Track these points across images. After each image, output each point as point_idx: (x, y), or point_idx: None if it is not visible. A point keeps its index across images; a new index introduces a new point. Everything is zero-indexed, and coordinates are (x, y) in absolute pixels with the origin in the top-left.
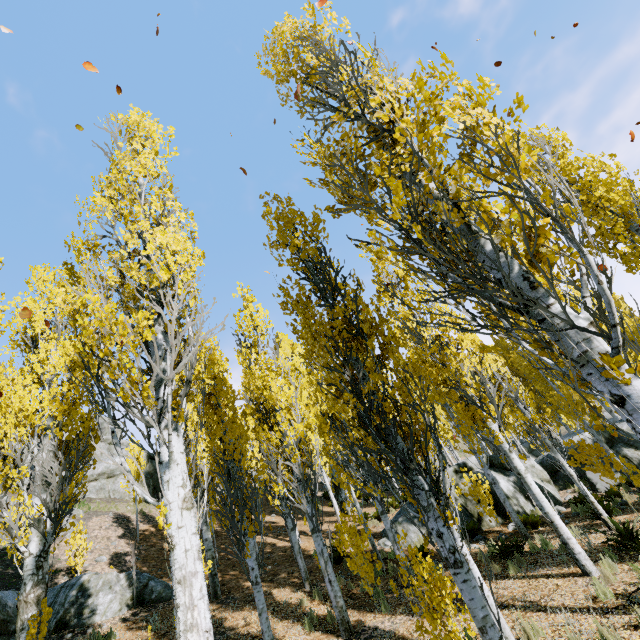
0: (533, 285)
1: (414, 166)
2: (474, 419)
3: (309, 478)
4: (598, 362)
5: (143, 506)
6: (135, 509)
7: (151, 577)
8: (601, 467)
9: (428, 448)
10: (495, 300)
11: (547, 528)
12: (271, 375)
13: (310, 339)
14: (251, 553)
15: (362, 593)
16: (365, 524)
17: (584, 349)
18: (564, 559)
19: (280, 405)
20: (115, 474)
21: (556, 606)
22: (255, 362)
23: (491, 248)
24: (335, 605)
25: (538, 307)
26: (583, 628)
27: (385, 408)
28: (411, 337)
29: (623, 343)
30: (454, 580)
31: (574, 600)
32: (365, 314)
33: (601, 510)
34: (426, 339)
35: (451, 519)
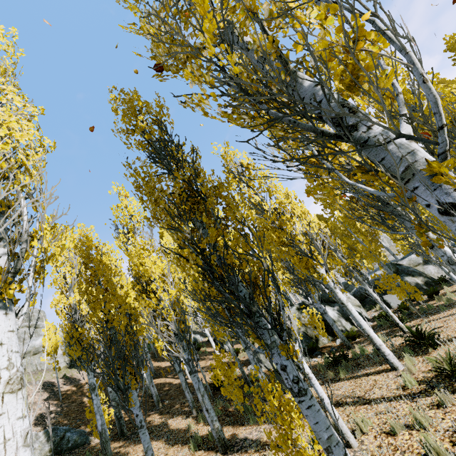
0: (352, 110)
1: (229, 11)
2: (307, 267)
3: (184, 331)
4: (427, 170)
5: (66, 372)
6: (59, 375)
7: (67, 429)
8: (398, 290)
9: (268, 291)
10: (317, 129)
11: (362, 338)
12: (145, 253)
13: (151, 204)
14: (135, 402)
15: (236, 410)
16: (235, 358)
17: (409, 162)
18: (377, 360)
19: (155, 276)
20: (40, 351)
21: (378, 399)
22: (132, 245)
23: (309, 83)
24: (212, 428)
25: (362, 119)
26: (399, 413)
27: (227, 260)
28: (256, 211)
29: (449, 148)
30: (300, 407)
31: (389, 391)
32: (204, 178)
33: (398, 320)
34: (267, 211)
35: (293, 351)
